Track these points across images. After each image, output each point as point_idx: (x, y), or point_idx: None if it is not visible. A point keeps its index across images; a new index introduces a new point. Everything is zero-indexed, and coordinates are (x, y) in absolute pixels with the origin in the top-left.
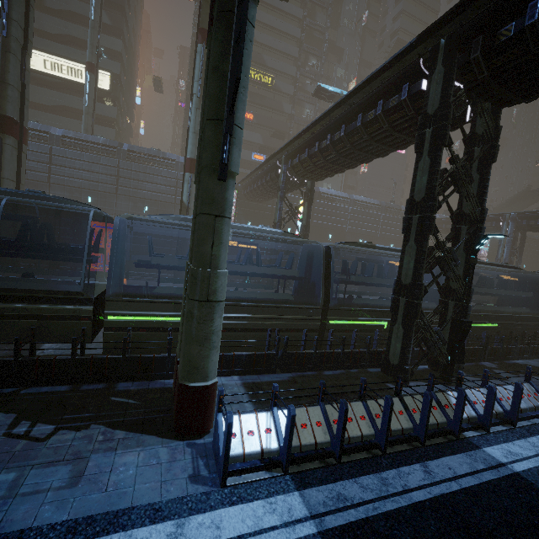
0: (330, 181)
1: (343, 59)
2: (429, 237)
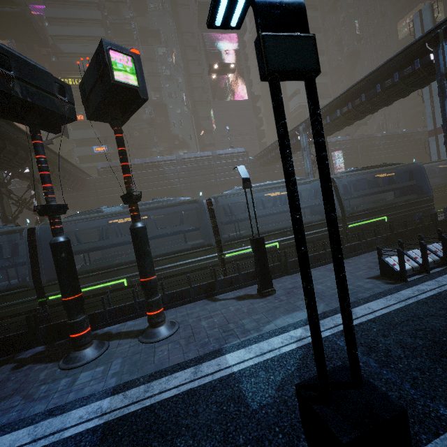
0: (184, 146)
1: (161, 39)
2: (275, 168)
